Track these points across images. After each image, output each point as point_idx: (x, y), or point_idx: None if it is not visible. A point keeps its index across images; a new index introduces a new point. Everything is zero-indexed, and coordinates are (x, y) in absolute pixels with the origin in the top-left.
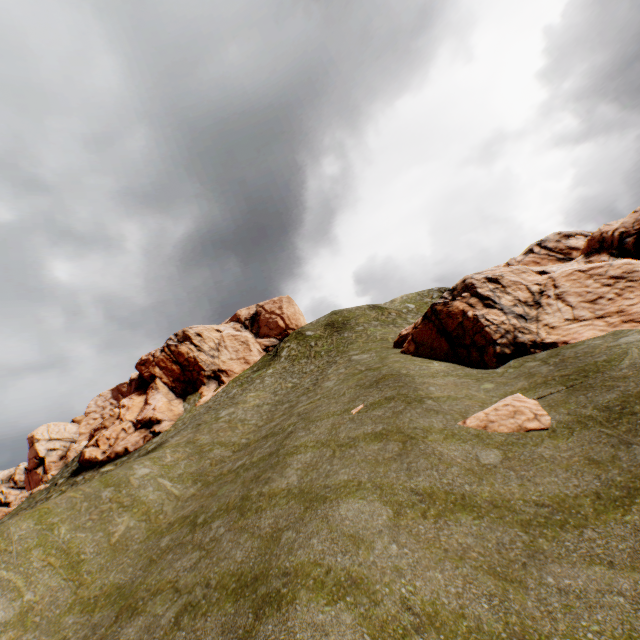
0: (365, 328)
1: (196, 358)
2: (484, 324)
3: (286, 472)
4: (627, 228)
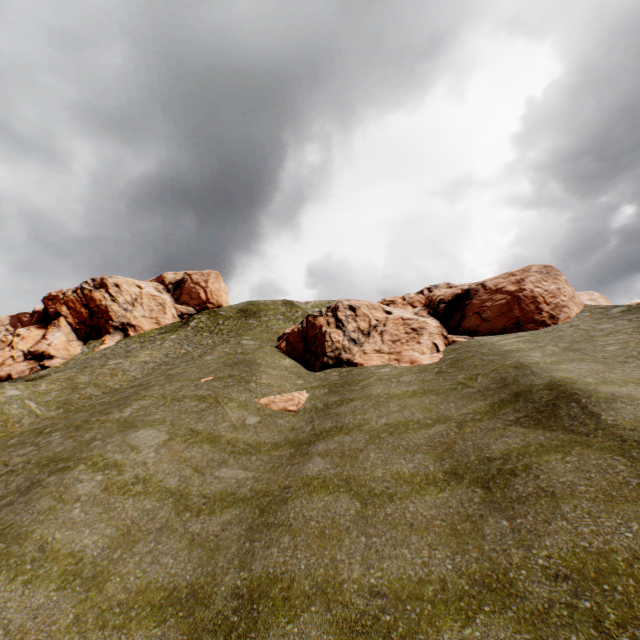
0: (269, 320)
1: (108, 307)
2: (326, 339)
3: (125, 409)
4: (445, 297)
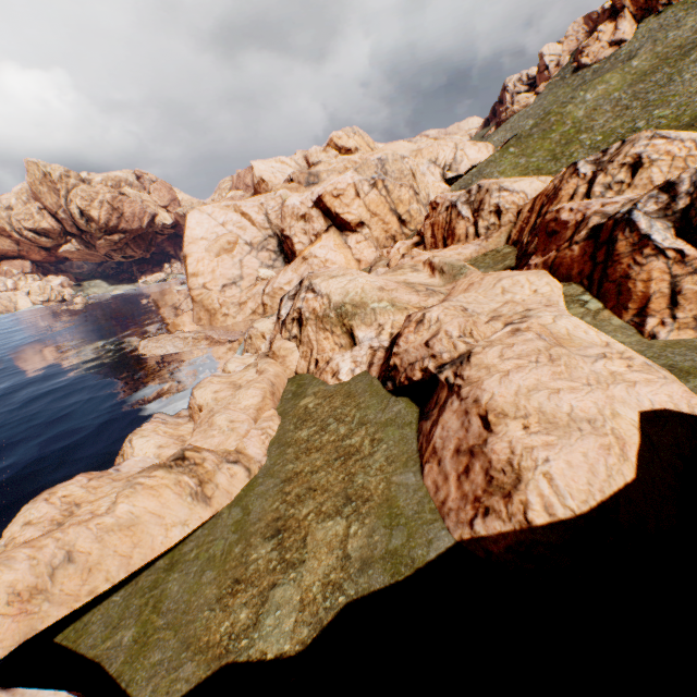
0: None
1: None
2: None
3: (690, 57)
4: None
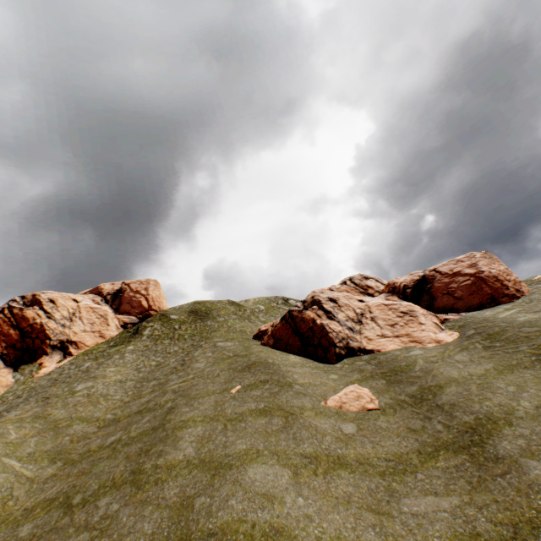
0: (226, 319)
1: (44, 325)
2: (329, 331)
3: (180, 444)
4: (407, 283)
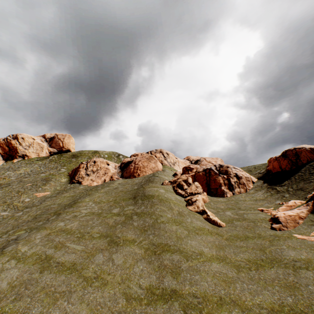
0: (81, 159)
1: (17, 147)
2: (78, 173)
3: None
4: (126, 161)
